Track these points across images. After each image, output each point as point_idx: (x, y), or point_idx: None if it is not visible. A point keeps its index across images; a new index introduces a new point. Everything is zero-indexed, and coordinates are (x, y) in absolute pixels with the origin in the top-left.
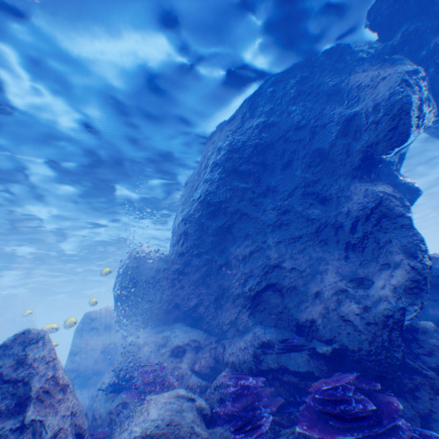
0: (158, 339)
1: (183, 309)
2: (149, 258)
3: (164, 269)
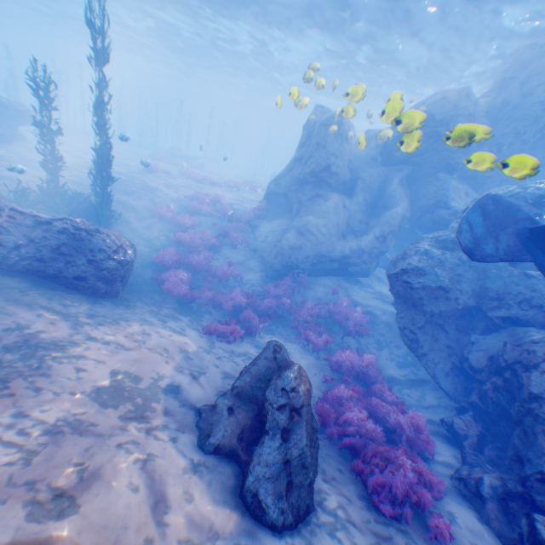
0: (462, 190)
1: (475, 175)
2: (481, 115)
3: (492, 138)
